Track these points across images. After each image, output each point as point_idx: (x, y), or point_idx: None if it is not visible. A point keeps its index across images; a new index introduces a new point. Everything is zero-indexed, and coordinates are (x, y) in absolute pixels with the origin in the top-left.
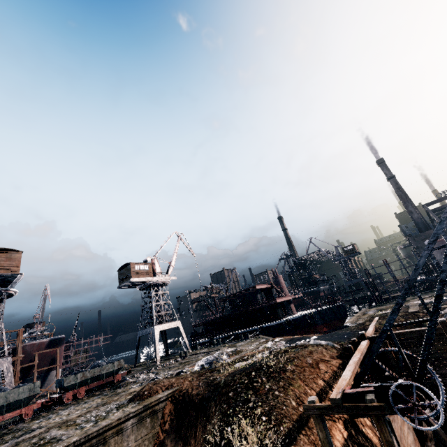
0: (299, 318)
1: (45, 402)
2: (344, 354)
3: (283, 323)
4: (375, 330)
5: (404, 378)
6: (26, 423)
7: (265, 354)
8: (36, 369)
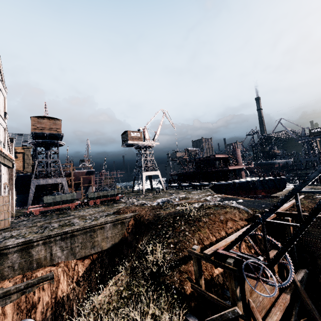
0: (243, 183)
1: (80, 203)
2: (252, 219)
3: (230, 183)
4: (291, 206)
5: (266, 256)
6: (71, 211)
7: (198, 205)
8: (82, 184)
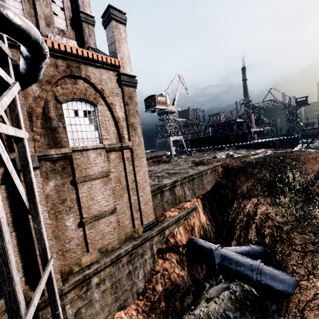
0: (264, 142)
1: None
2: None
3: (252, 144)
4: None
5: None
6: None
7: (269, 153)
8: None
